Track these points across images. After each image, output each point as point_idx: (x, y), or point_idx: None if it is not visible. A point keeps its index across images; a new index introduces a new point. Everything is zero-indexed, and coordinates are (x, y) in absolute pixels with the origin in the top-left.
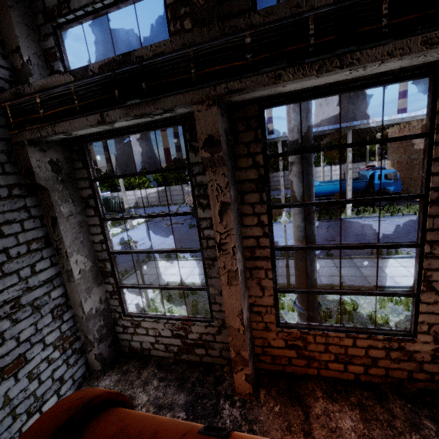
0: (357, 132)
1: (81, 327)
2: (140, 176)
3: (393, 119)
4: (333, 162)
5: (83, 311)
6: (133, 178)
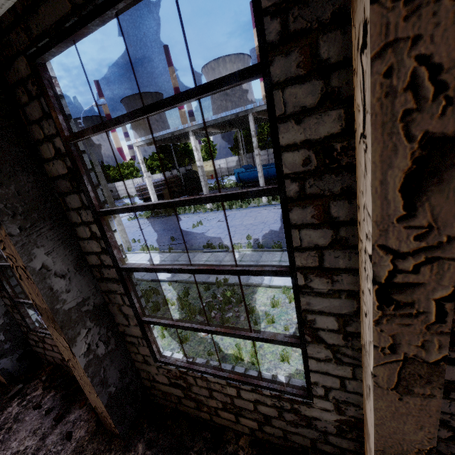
0: None
1: None
2: (127, 167)
3: None
4: None
5: None
6: (122, 169)
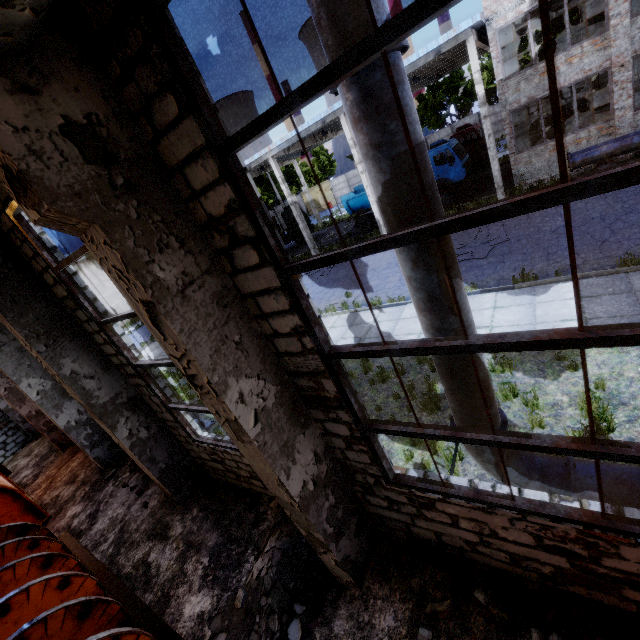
0: (425, 74)
1: (9, 416)
2: None
3: None
4: (489, 101)
5: (1, 408)
6: None
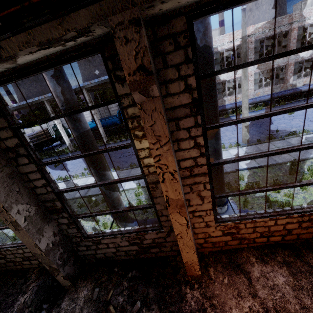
0: None
1: None
2: None
3: (103, 80)
4: None
5: None
6: None
